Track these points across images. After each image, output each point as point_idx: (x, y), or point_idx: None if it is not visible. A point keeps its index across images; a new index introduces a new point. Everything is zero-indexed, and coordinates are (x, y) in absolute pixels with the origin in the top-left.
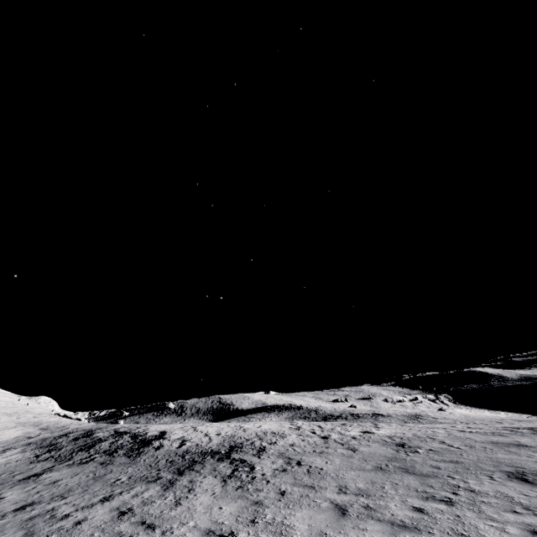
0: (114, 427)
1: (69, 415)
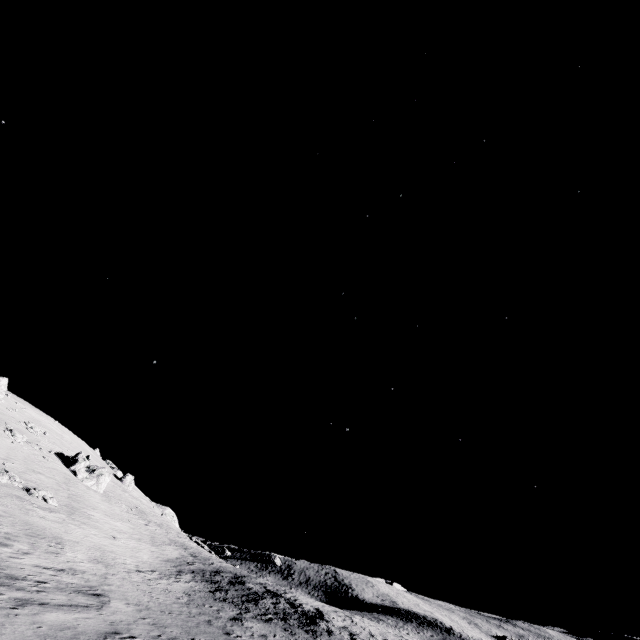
0: (258, 580)
1: (202, 544)
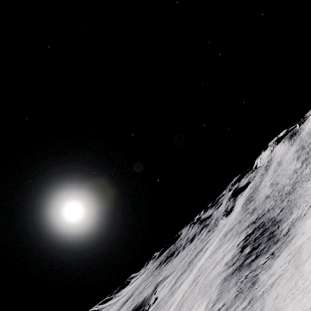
0: (230, 270)
1: None
